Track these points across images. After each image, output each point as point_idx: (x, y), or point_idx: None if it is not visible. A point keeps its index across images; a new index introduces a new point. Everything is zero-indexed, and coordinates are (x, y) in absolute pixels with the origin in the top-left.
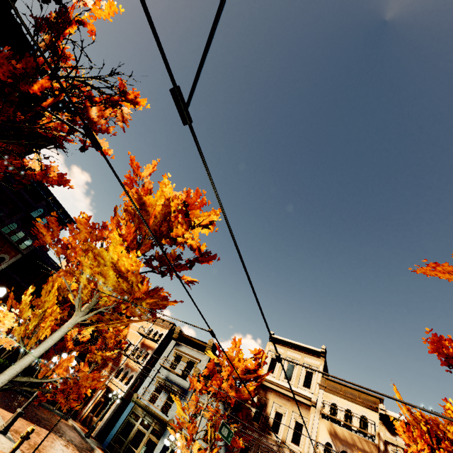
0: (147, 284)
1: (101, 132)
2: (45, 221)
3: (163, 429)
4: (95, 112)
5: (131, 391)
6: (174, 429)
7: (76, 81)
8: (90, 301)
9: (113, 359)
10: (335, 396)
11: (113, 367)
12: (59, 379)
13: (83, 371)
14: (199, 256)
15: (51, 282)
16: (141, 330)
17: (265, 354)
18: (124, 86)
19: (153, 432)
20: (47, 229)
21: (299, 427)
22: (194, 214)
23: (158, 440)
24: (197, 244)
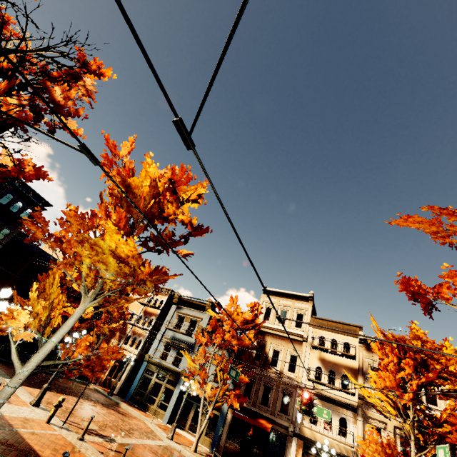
0: (149, 266)
1: (71, 116)
2: (17, 207)
3: (178, 379)
4: (59, 93)
5: (142, 353)
6: (187, 377)
7: (28, 55)
8: (95, 287)
9: (119, 329)
10: (323, 331)
11: (121, 336)
12: (82, 357)
13: (103, 348)
14: (192, 231)
15: (52, 275)
16: (142, 300)
17: (260, 306)
18: (83, 56)
19: (168, 382)
20: (35, 225)
21: (293, 359)
22: (181, 189)
23: (174, 388)
24: (188, 219)
